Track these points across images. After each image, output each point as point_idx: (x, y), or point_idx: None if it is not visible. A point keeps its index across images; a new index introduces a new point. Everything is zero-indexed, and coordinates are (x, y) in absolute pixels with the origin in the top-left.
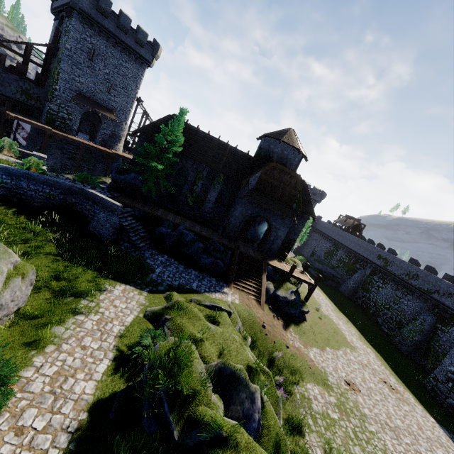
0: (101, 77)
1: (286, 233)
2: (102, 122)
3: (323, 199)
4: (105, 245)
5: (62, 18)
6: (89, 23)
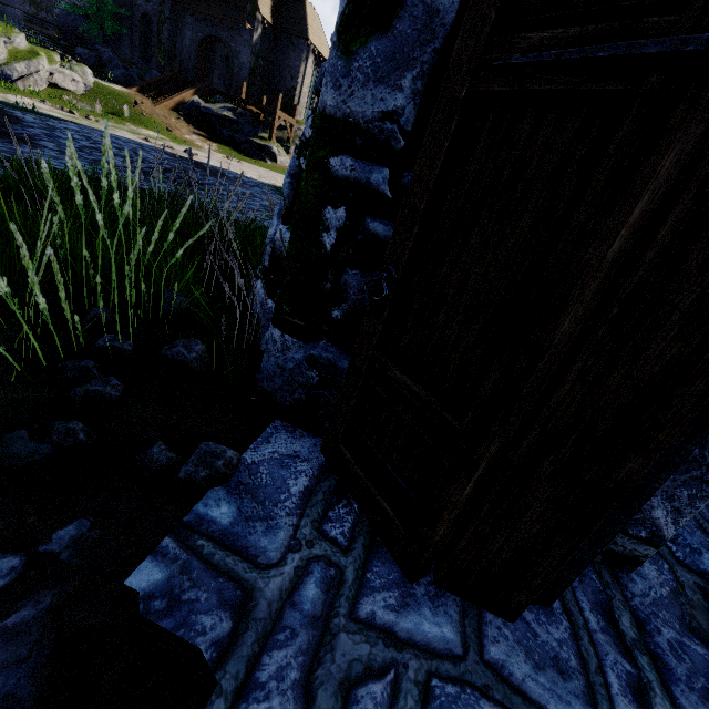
0: None
1: (250, 56)
2: None
3: None
4: None
5: None
6: None
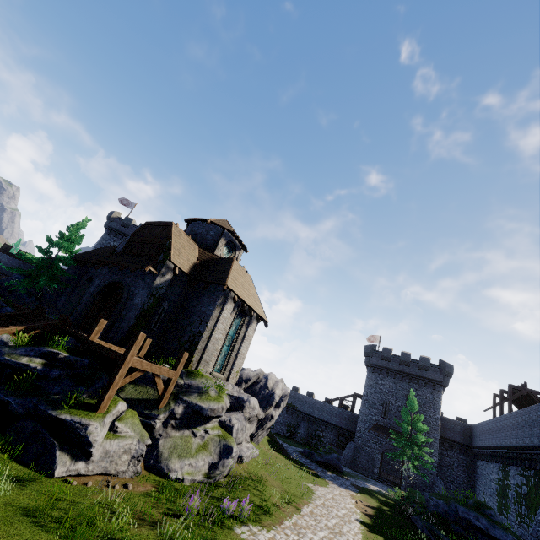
0: None
1: (145, 297)
2: None
3: (449, 376)
4: None
5: None
6: (115, 234)
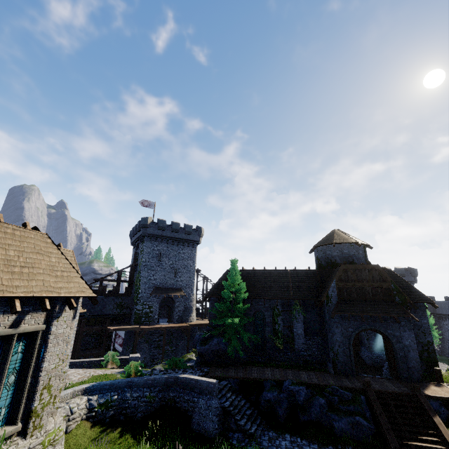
0: (168, 268)
1: (413, 337)
2: (175, 302)
3: (416, 276)
4: (215, 446)
5: (137, 245)
6: (154, 239)
